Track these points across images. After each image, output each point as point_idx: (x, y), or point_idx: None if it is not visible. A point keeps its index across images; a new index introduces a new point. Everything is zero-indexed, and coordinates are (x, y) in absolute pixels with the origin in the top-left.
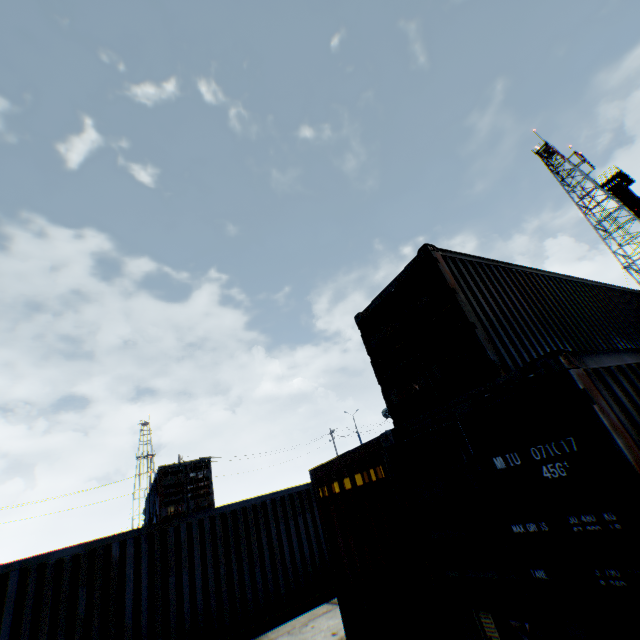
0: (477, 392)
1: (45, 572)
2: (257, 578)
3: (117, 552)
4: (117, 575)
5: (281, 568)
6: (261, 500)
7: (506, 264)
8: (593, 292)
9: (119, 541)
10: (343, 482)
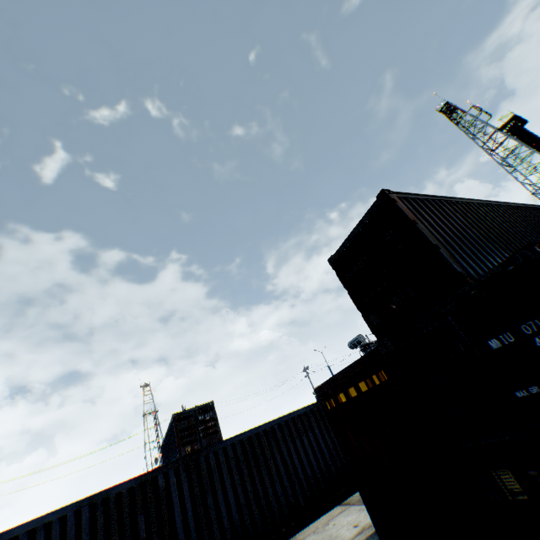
0: (463, 291)
1: (109, 504)
2: (278, 491)
3: (162, 482)
4: (166, 501)
5: (296, 480)
6: (269, 425)
7: (447, 198)
8: (520, 212)
9: (162, 472)
10: (348, 392)
